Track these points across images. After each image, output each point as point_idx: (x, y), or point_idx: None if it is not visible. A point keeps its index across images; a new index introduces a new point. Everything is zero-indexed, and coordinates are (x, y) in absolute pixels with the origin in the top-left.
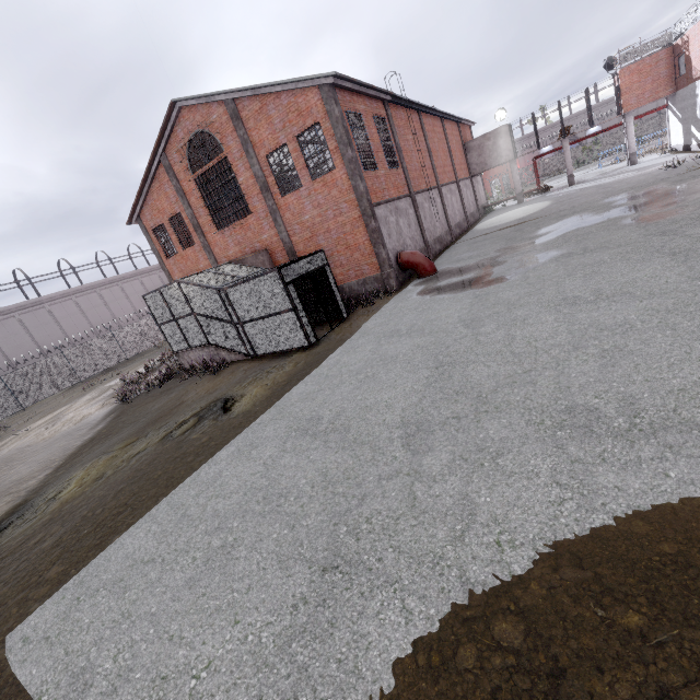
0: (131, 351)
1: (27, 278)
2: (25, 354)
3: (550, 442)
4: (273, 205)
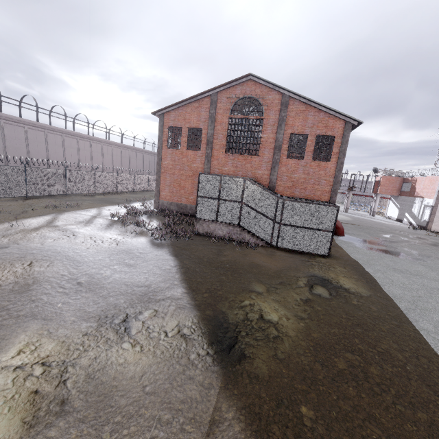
0: (71, 190)
1: None
2: None
3: None
4: (278, 159)
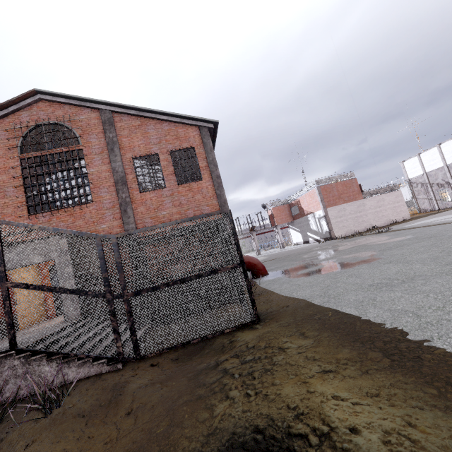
0: None
1: None
2: None
3: None
4: (127, 197)
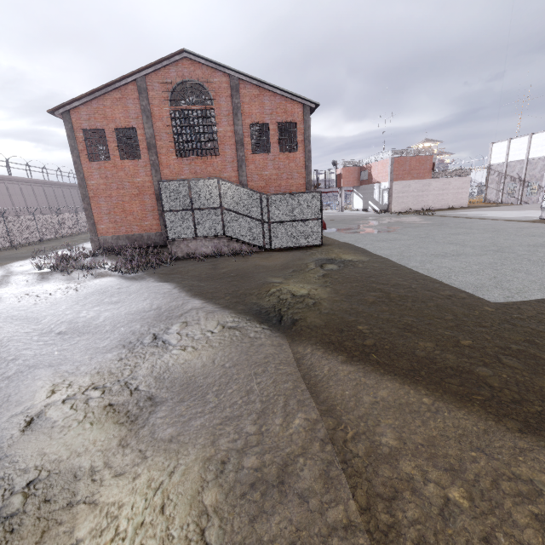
0: None
1: None
2: None
3: (542, 248)
4: (243, 156)
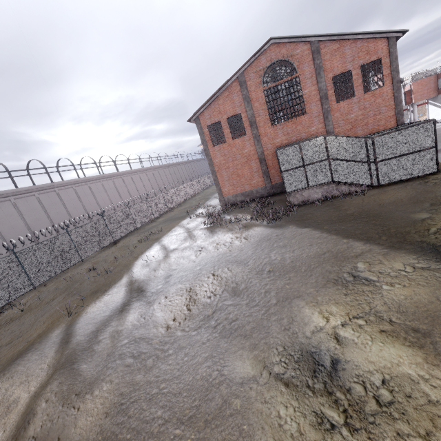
0: (138, 223)
1: (44, 167)
2: (41, 226)
3: None
4: (328, 107)
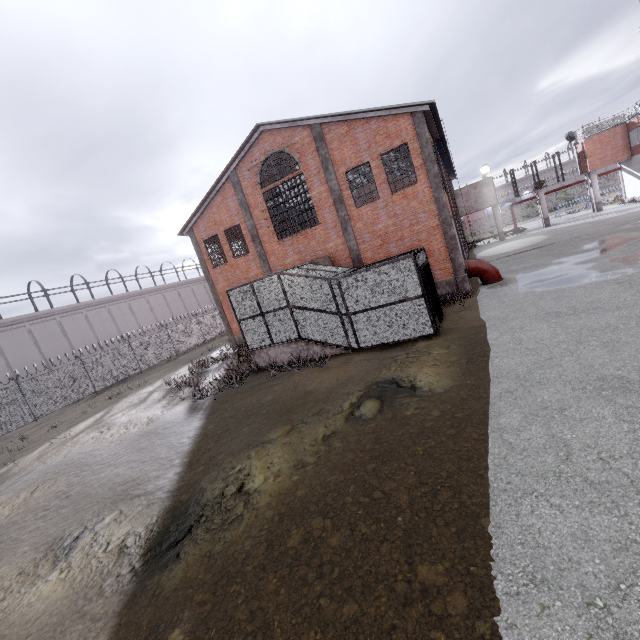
0: (145, 363)
1: (43, 289)
2: (29, 365)
3: None
4: (346, 215)
